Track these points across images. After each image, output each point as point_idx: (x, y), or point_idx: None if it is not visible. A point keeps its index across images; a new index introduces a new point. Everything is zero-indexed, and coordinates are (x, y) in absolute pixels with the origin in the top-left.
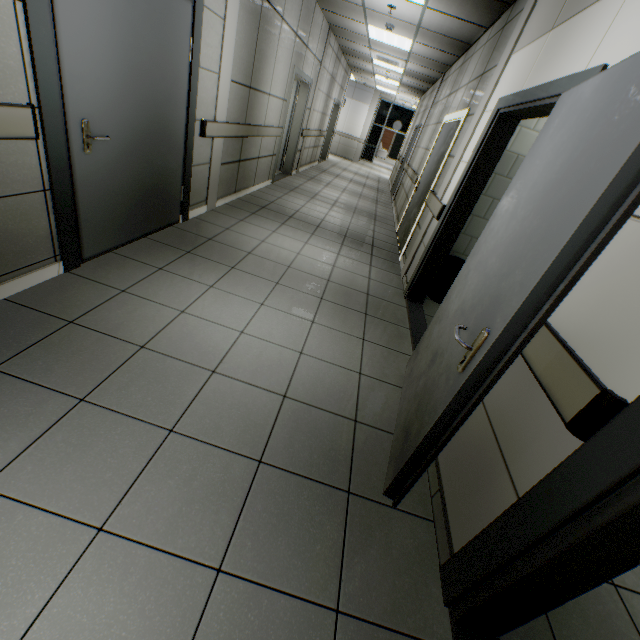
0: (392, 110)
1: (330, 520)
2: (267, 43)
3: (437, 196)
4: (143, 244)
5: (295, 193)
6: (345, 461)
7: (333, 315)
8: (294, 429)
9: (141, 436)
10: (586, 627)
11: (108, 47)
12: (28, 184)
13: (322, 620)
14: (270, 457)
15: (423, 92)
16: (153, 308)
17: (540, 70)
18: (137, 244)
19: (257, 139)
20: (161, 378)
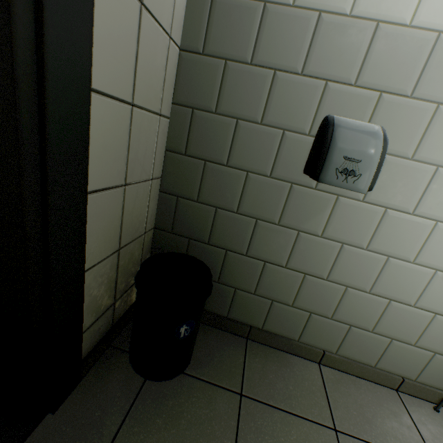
0: None
1: None
2: None
3: None
4: None
5: None
6: None
7: None
8: None
9: None
10: (170, 427)
11: None
12: None
13: None
14: None
15: None
16: None
17: None
18: None
19: None
20: None
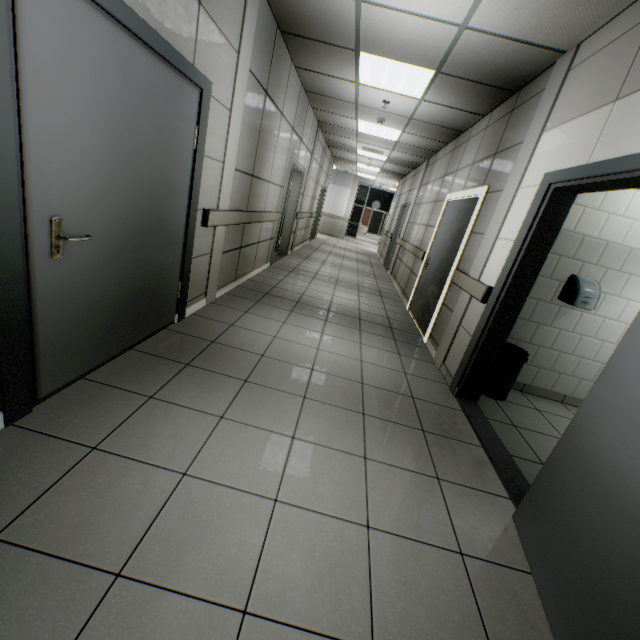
0: (370, 192)
1: None
2: (268, 135)
3: (470, 275)
4: (128, 360)
5: (295, 274)
6: None
7: (386, 440)
8: None
9: None
10: None
11: (96, 130)
12: None
13: None
14: None
15: (403, 176)
16: (139, 475)
17: (619, 139)
18: (120, 361)
19: (257, 224)
20: None
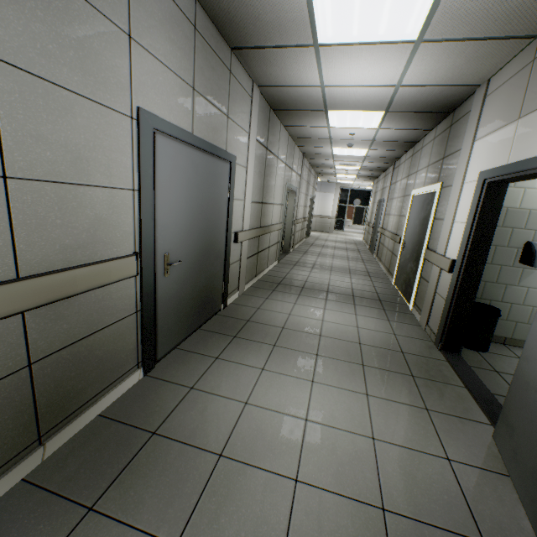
0: (351, 193)
1: None
2: (270, 174)
3: (437, 252)
4: (198, 335)
5: (298, 266)
6: None
7: (382, 382)
8: None
9: None
10: None
11: (183, 202)
12: (126, 310)
13: None
14: None
15: (375, 177)
16: (220, 403)
17: (525, 146)
18: (194, 336)
19: (267, 234)
20: (247, 498)
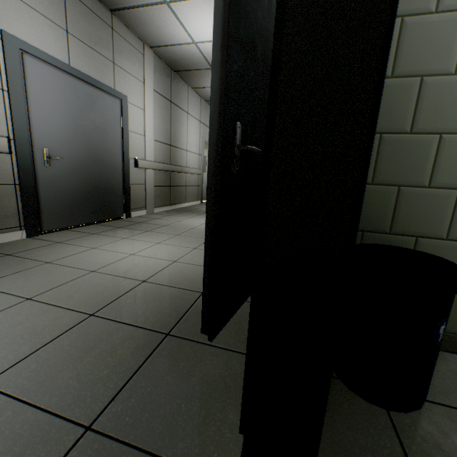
0: None
1: (134, 352)
2: (179, 124)
3: None
4: (91, 226)
5: None
6: (177, 315)
7: None
8: (139, 297)
9: (1, 302)
10: None
11: (63, 115)
12: (3, 179)
13: (62, 436)
14: (103, 312)
15: None
16: (73, 247)
17: None
18: (87, 226)
19: (182, 174)
20: (48, 275)
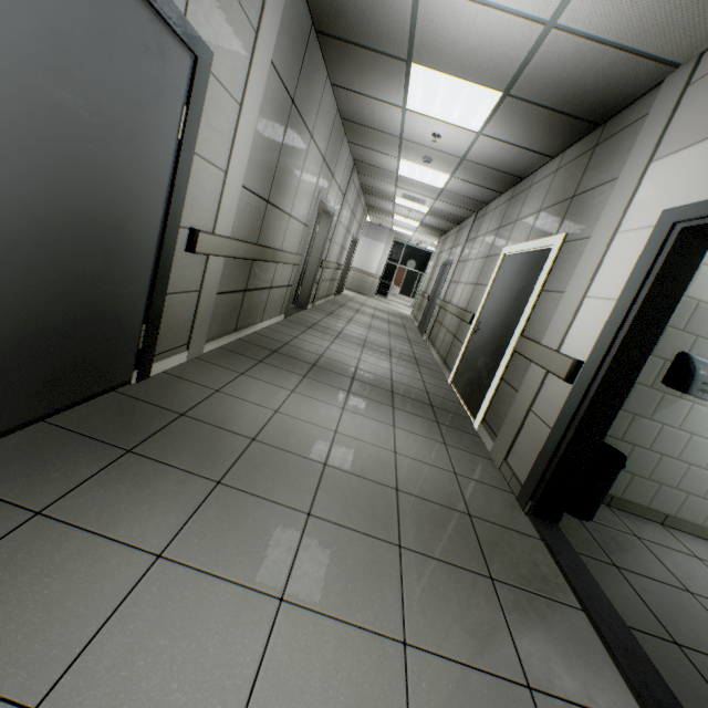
0: (406, 250)
1: None
2: (292, 156)
3: (545, 344)
4: (27, 439)
5: (314, 331)
6: None
7: (437, 600)
8: None
9: None
10: None
11: None
12: None
13: None
14: None
15: (444, 232)
16: None
17: None
18: (11, 441)
19: (271, 265)
20: None
